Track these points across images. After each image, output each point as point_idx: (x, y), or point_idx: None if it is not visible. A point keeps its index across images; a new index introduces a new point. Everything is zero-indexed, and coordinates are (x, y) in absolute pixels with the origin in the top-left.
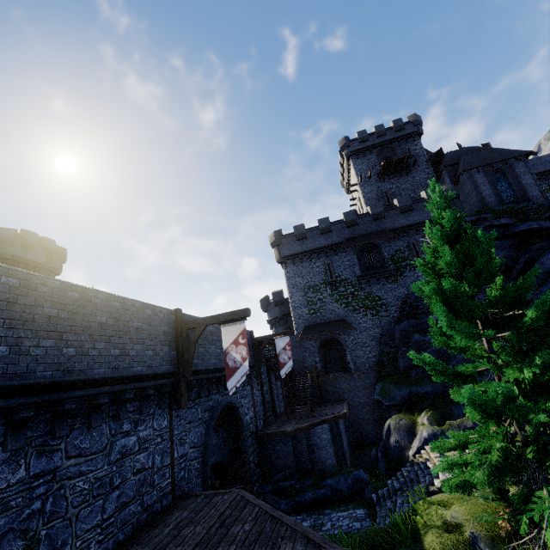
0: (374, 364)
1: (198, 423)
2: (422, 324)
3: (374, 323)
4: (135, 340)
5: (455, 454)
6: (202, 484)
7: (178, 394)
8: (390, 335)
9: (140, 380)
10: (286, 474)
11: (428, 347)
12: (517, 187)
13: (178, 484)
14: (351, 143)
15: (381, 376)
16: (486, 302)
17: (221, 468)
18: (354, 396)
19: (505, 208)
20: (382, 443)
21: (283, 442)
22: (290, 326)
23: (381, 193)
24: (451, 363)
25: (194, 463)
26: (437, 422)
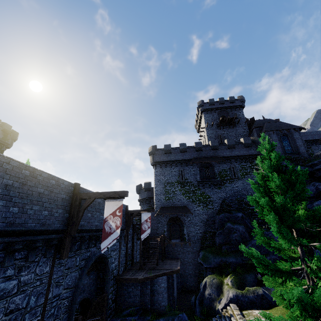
0: (200, 238)
1: (74, 269)
2: (233, 217)
3: (203, 211)
4: (35, 202)
5: (250, 313)
6: (67, 319)
7: (62, 247)
8: (212, 221)
9: (32, 234)
10: (132, 311)
11: (235, 232)
12: (294, 146)
13: (46, 320)
14: (204, 104)
15: (203, 246)
16: (301, 215)
17: (86, 302)
18: (185, 257)
19: (286, 156)
20: (200, 294)
21: (134, 285)
22: (152, 205)
23: (218, 135)
24: (248, 244)
25: (64, 302)
26: (237, 284)
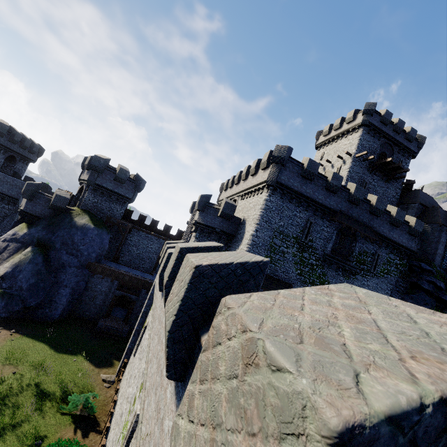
0: None
1: None
2: None
3: None
4: None
5: None
6: None
7: None
8: None
9: None
10: None
11: None
12: None
13: None
14: (374, 114)
15: None
16: None
17: None
18: None
19: (443, 273)
20: None
21: None
22: None
23: (362, 181)
24: None
25: None
26: None
